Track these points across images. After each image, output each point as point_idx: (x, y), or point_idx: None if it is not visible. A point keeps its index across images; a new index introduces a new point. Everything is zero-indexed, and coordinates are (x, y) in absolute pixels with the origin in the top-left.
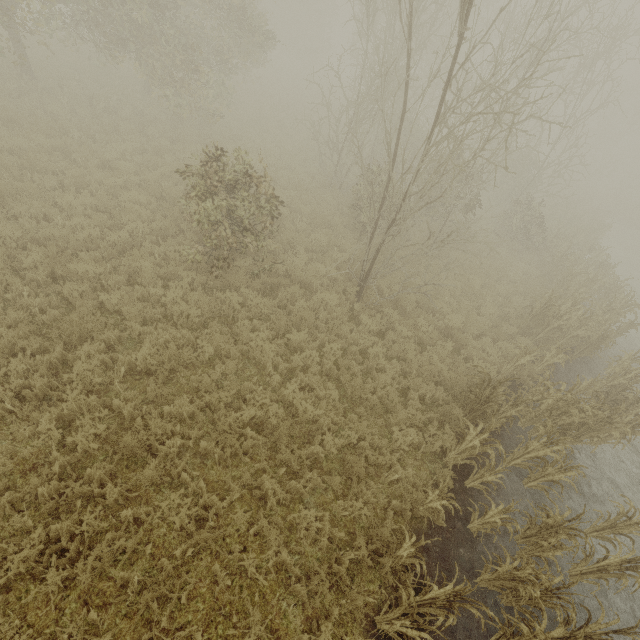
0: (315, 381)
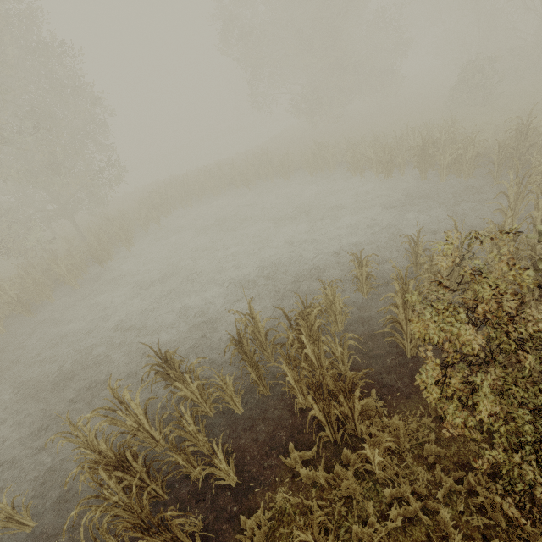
0: None
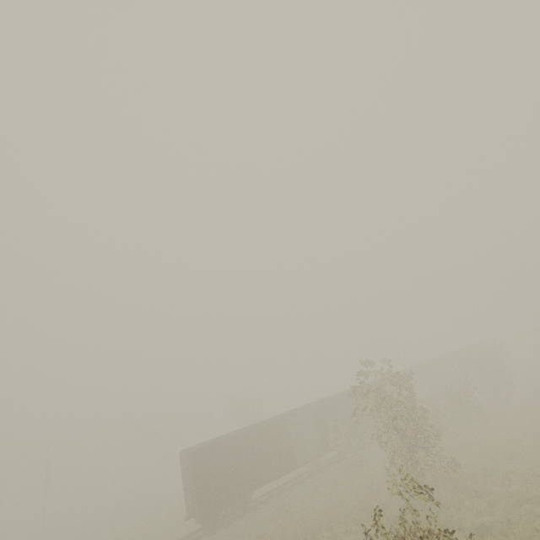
0: None
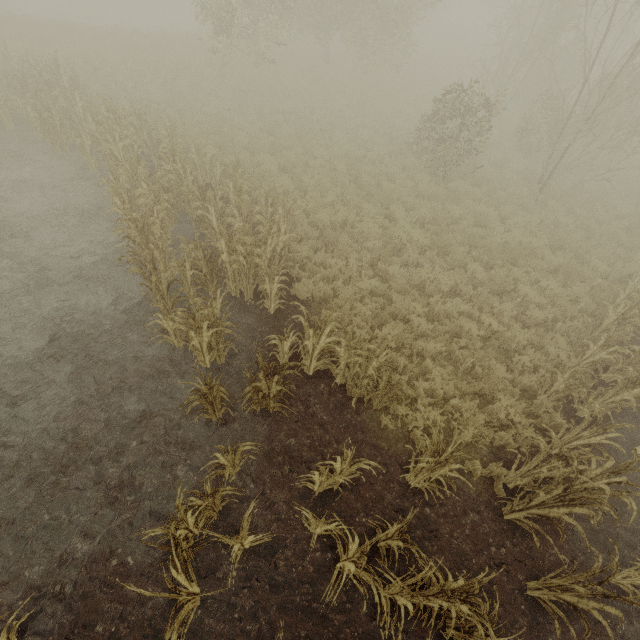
0: (526, 235)
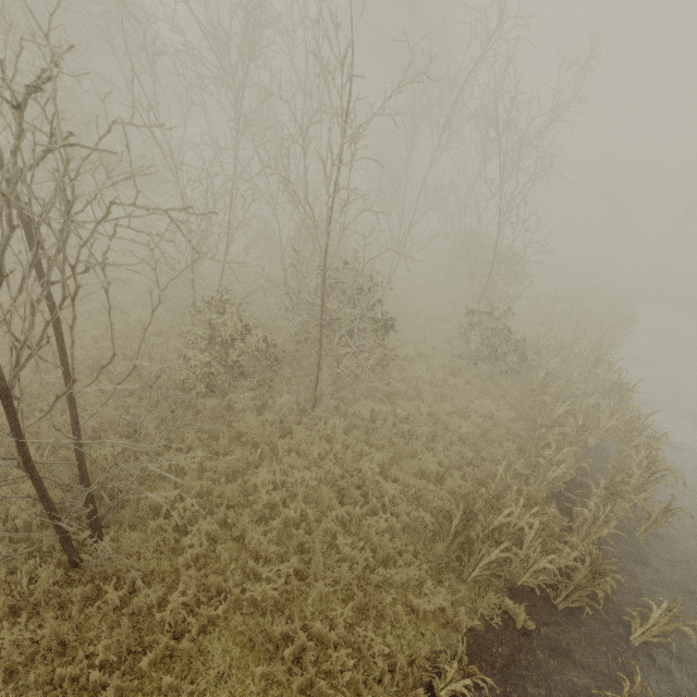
0: None
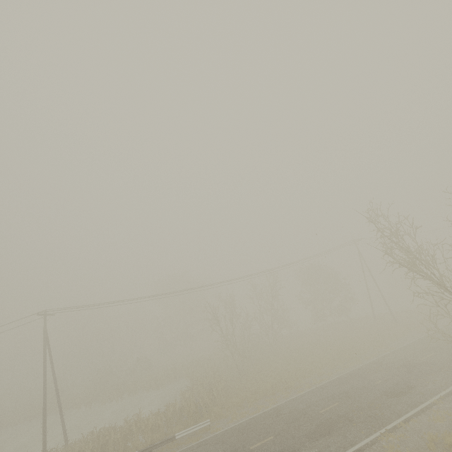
0: None
